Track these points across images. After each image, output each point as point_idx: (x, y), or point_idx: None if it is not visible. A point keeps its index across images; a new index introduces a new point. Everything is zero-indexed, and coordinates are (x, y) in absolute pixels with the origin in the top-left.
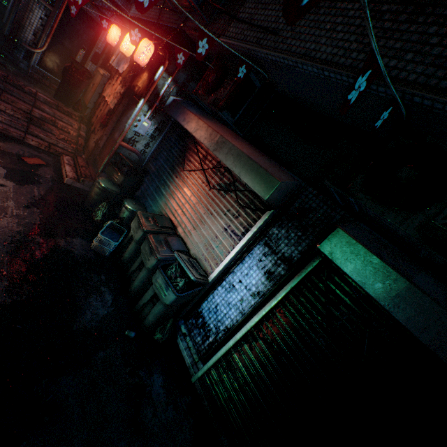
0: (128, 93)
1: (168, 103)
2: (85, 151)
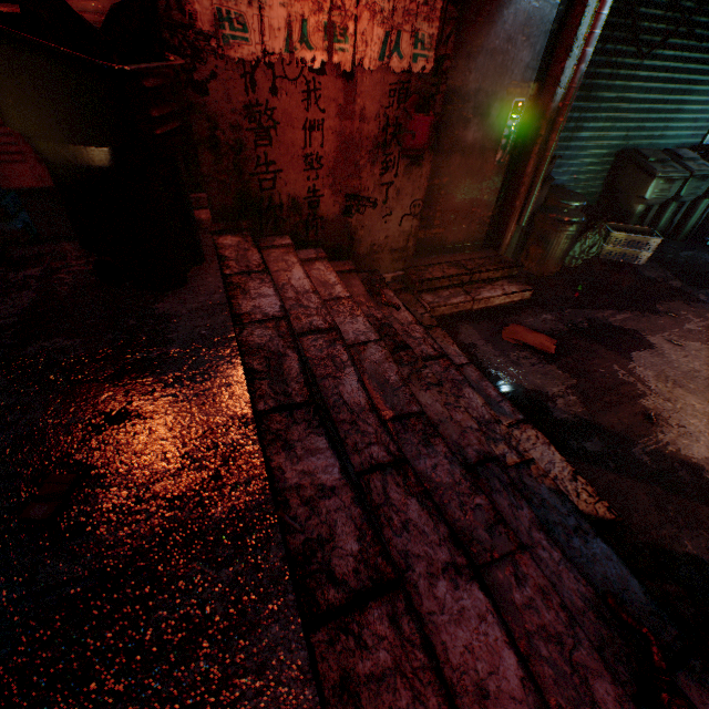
0: None
1: None
2: (370, 268)
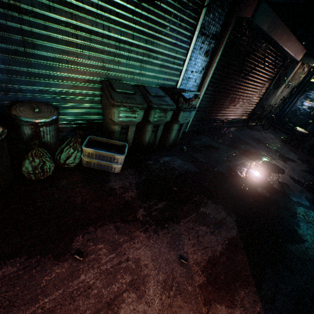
0: None
1: None
2: None
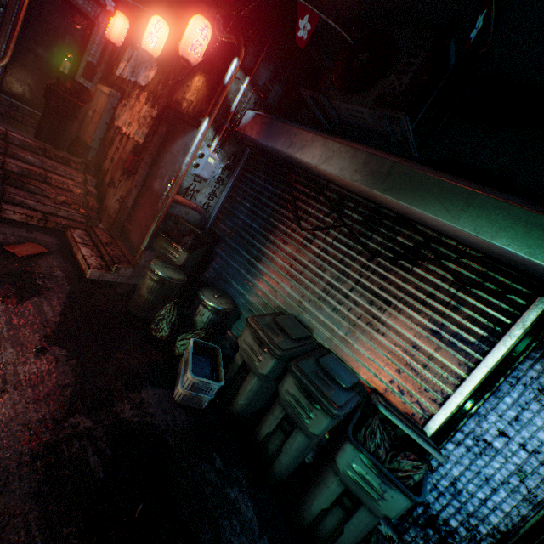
0: (166, 115)
1: (245, 122)
2: (102, 216)
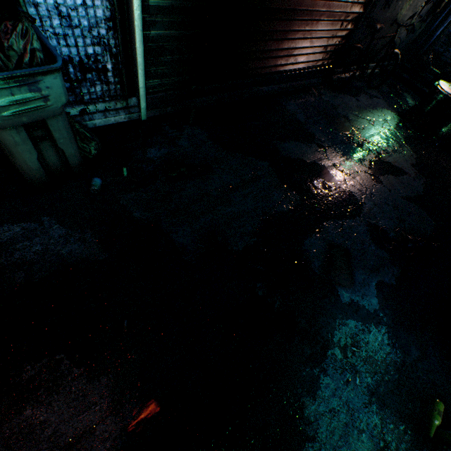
0: None
1: None
2: None
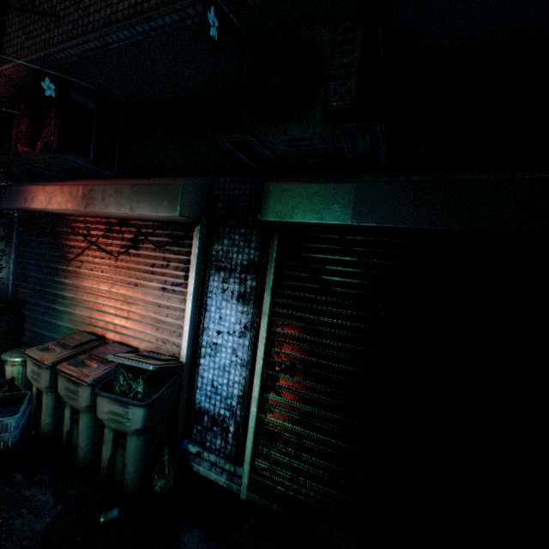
0: None
1: None
2: None
